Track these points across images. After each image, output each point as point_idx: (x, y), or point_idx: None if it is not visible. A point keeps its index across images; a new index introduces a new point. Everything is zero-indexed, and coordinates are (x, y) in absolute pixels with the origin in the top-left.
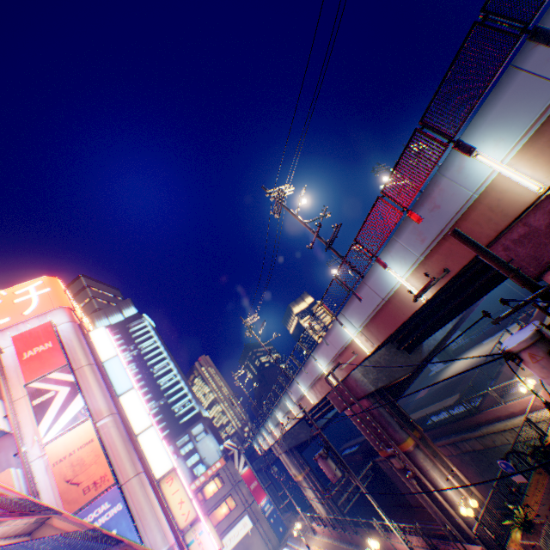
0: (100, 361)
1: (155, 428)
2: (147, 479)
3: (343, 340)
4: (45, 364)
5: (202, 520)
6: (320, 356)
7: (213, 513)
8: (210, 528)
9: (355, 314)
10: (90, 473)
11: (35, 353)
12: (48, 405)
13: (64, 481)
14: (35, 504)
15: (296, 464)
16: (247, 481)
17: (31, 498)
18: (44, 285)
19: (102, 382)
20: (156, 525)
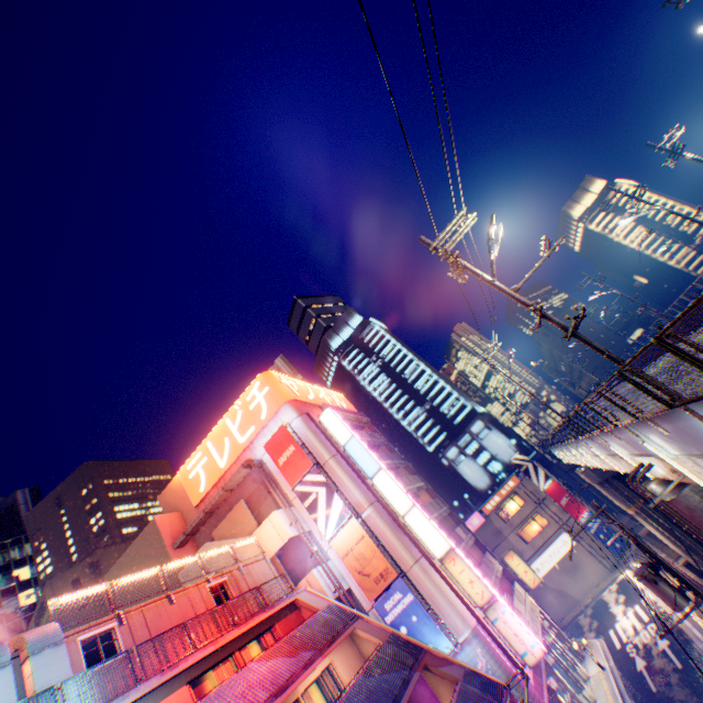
0: (339, 449)
1: (417, 508)
2: (427, 563)
3: (646, 450)
4: (297, 468)
5: (499, 600)
6: (611, 443)
7: (520, 530)
8: (518, 562)
9: (659, 439)
10: (373, 565)
11: (286, 459)
12: (316, 506)
13: (356, 572)
14: (338, 617)
15: (617, 497)
16: (554, 497)
17: (335, 604)
18: (262, 385)
19: (350, 472)
20: (451, 610)
